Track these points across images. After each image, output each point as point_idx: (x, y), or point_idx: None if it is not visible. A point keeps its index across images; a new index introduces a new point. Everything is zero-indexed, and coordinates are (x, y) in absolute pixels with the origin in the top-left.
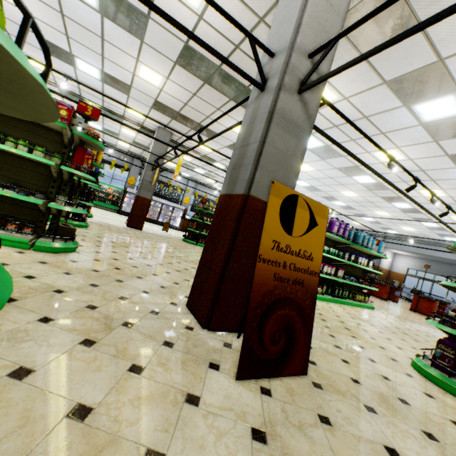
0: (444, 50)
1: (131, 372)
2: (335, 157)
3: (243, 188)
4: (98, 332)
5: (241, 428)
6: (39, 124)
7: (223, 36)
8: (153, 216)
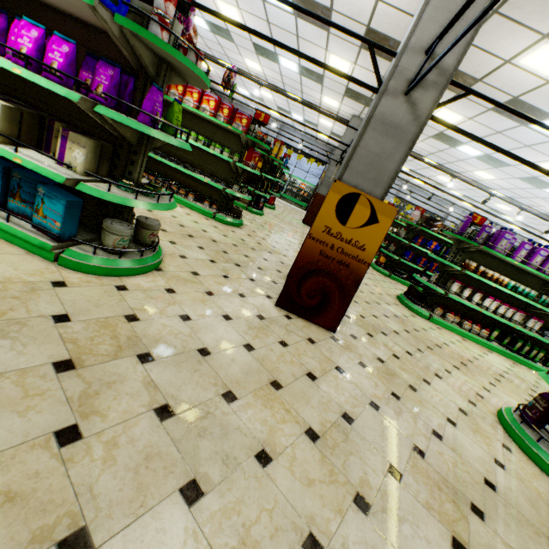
0: None
1: (222, 276)
2: None
3: None
4: (220, 261)
5: (254, 311)
6: (230, 131)
7: (403, 12)
8: None
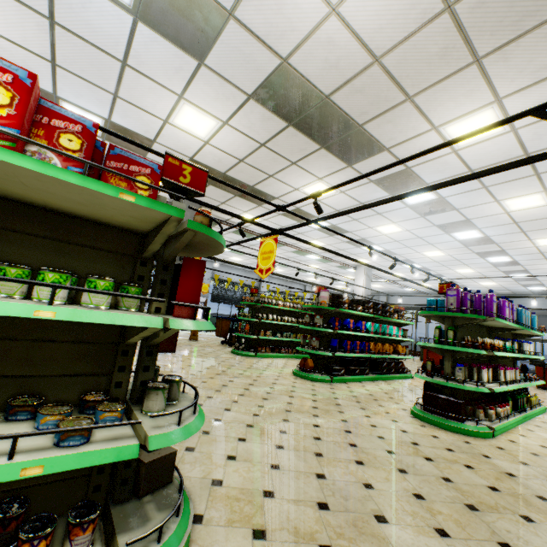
0: None
1: None
2: (444, 211)
3: None
4: None
5: None
6: (78, 216)
7: (360, 43)
8: None
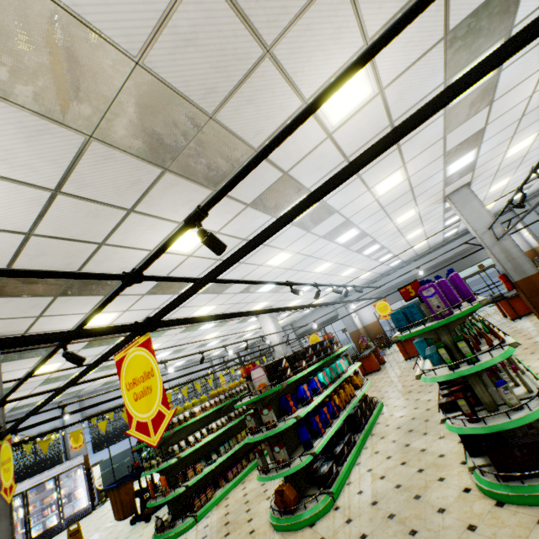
0: None
1: None
2: (327, 218)
3: None
4: None
5: None
6: None
7: None
8: None
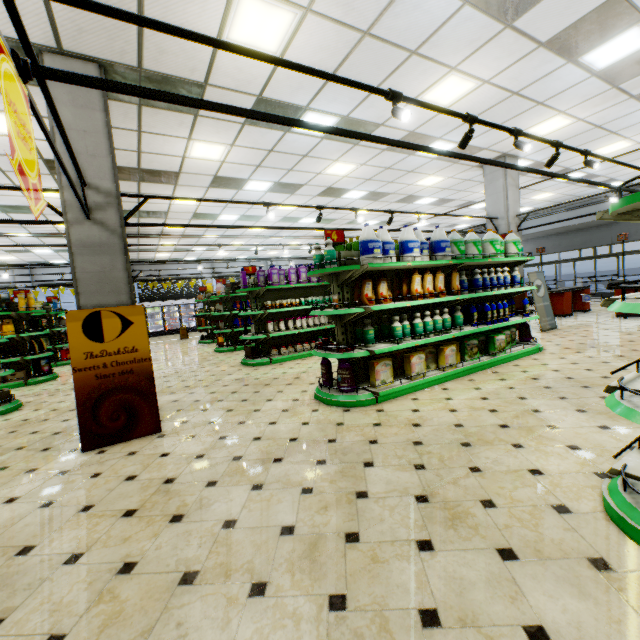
0: (250, 90)
1: None
2: (299, 188)
3: None
4: None
5: (53, 473)
6: None
7: None
8: (175, 324)
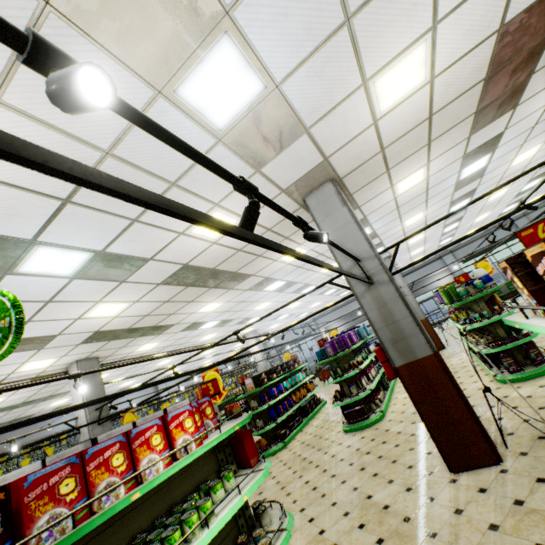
0: (367, 213)
1: None
2: (292, 285)
3: (428, 350)
4: (544, 515)
5: None
6: None
7: (230, 248)
8: None
